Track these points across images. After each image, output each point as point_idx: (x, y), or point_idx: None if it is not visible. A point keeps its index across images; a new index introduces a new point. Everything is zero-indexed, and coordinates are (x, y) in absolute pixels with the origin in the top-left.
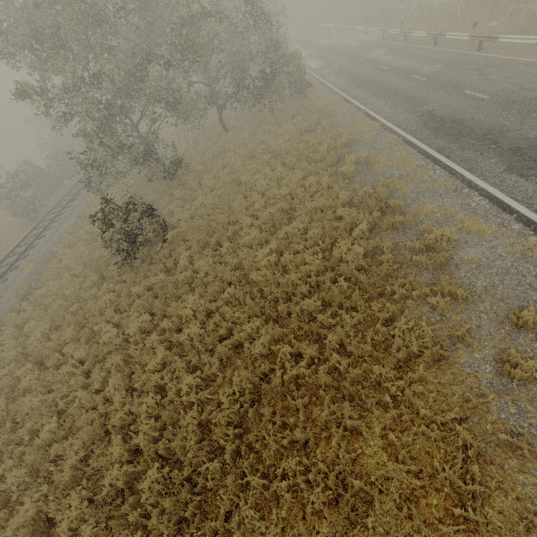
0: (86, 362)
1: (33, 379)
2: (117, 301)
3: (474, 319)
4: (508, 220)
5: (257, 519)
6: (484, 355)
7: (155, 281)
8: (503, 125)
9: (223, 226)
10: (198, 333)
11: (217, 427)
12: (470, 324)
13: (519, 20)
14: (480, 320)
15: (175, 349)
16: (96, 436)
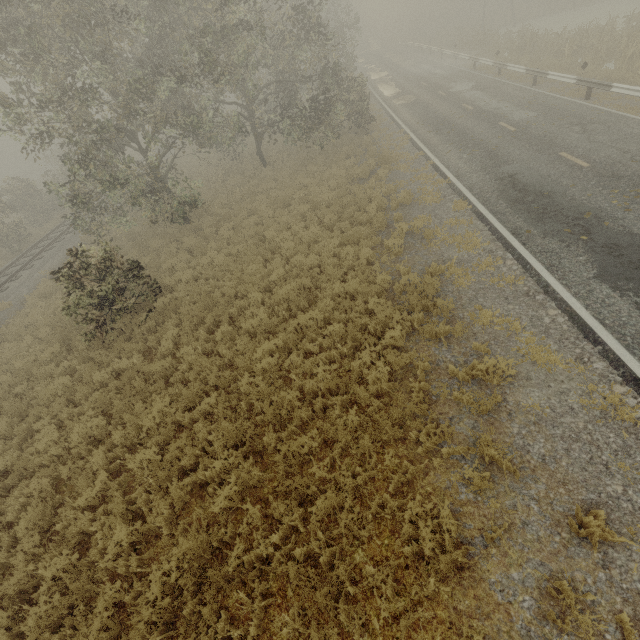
0: (10, 475)
1: None
2: (74, 388)
3: (520, 508)
4: (590, 353)
5: None
6: (525, 576)
7: (126, 366)
8: (602, 208)
9: (228, 298)
10: (155, 459)
11: (135, 628)
12: (513, 516)
13: None
14: (528, 513)
15: (124, 476)
16: None
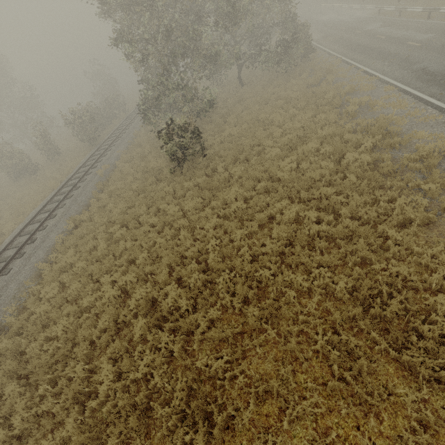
0: (158, 225)
1: (124, 232)
2: (173, 192)
3: None
4: None
5: (296, 302)
6: None
7: (200, 181)
8: None
9: (249, 147)
10: (240, 209)
11: (265, 255)
12: None
13: None
14: None
15: (222, 219)
16: (175, 263)
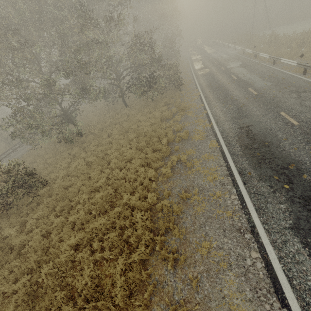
0: None
1: None
2: None
3: None
4: None
5: None
6: None
7: (8, 234)
8: (303, 162)
9: (74, 193)
10: None
11: None
12: None
13: None
14: None
15: None
16: None
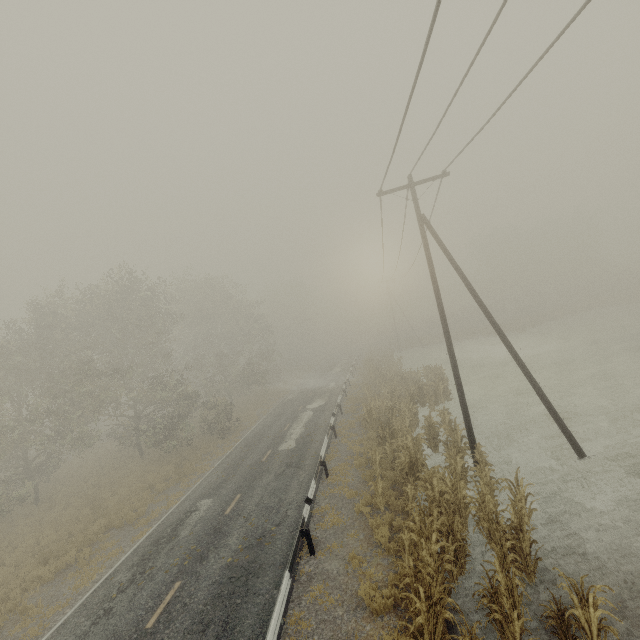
0: None
1: None
2: None
3: None
4: None
5: None
6: None
7: None
8: (164, 564)
9: None
10: None
11: None
12: None
13: (383, 415)
14: None
15: None
16: None
